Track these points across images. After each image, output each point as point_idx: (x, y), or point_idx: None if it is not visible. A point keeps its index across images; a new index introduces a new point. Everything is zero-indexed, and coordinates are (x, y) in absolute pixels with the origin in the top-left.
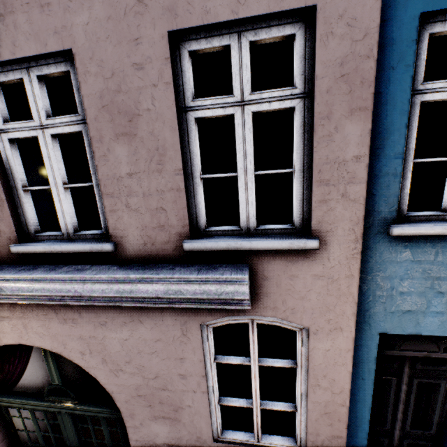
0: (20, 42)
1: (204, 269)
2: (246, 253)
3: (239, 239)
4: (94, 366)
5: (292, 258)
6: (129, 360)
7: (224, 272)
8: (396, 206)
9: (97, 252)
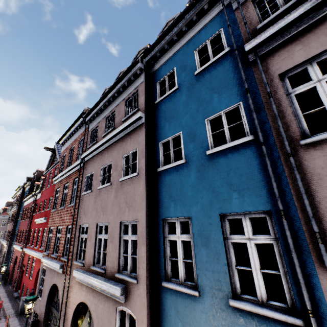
0: (103, 220)
1: (116, 284)
2: (126, 281)
3: (125, 276)
4: (95, 318)
5: (134, 286)
6: (101, 318)
7: (118, 285)
8: (164, 274)
9: (102, 272)
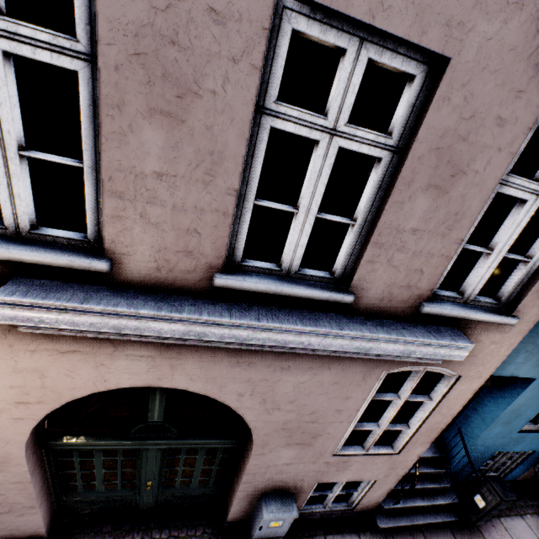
0: (392, 5)
1: (434, 333)
2: (460, 319)
3: (465, 309)
4: (248, 406)
5: (488, 328)
6: (293, 400)
7: (454, 338)
8: None
9: (333, 302)
